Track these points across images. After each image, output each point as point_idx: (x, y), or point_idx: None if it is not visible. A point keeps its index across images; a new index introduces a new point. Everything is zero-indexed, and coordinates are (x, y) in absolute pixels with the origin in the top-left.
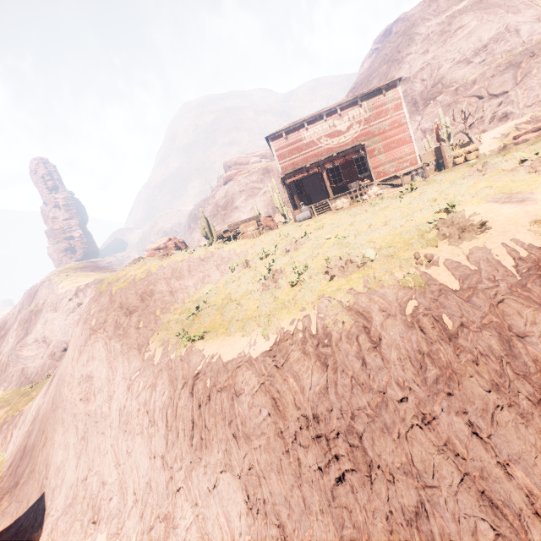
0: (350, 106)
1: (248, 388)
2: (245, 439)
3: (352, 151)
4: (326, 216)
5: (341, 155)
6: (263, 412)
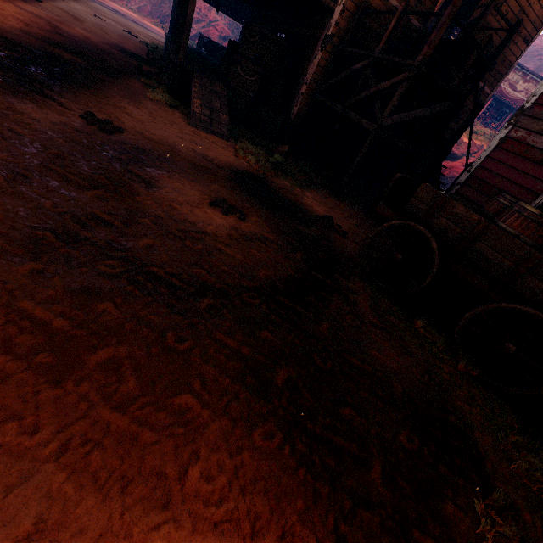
0: (534, 81)
1: (461, 147)
2: (449, 157)
3: (510, 105)
4: (479, 124)
5: (506, 102)
6: (461, 155)
